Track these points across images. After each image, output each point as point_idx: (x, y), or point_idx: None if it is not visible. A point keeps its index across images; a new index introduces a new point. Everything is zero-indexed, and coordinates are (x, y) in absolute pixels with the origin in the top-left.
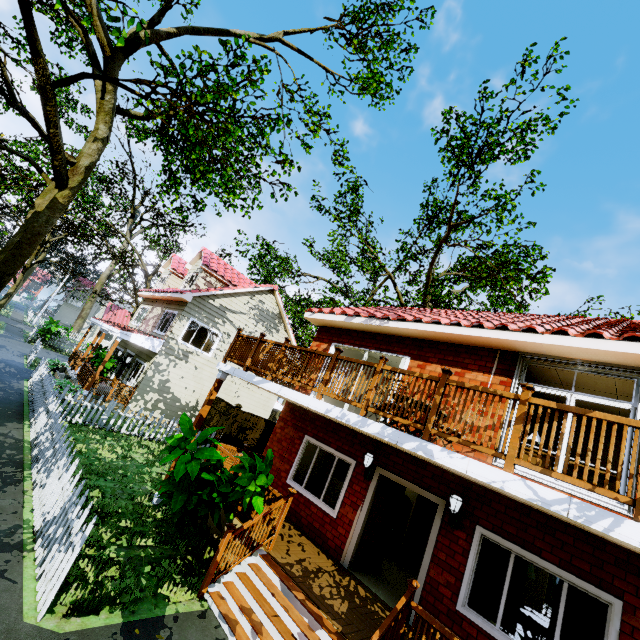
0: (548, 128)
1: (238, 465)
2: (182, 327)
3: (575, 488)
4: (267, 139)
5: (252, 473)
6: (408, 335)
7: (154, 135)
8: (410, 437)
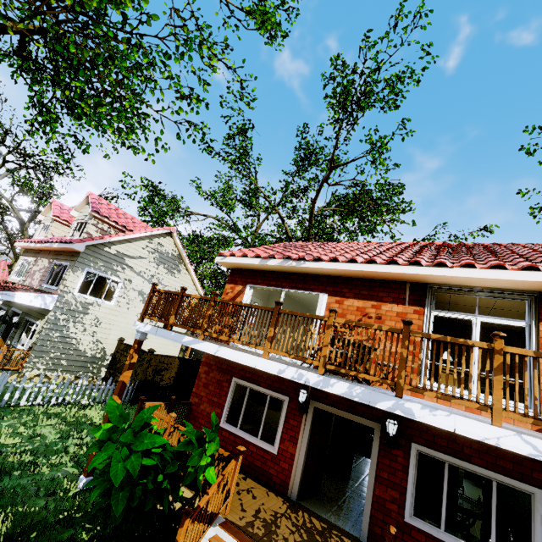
0: (413, 81)
1: (184, 441)
2: (77, 279)
3: (491, 399)
4: (170, 68)
5: (200, 446)
6: (323, 273)
7: (10, 58)
8: (383, 396)
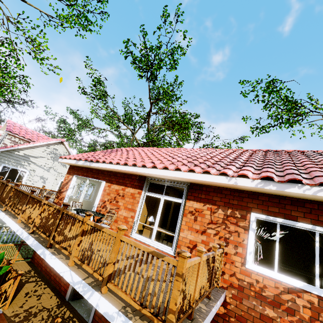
0: (182, 53)
1: None
2: None
3: (158, 244)
4: None
5: None
6: (104, 169)
7: None
8: (41, 246)
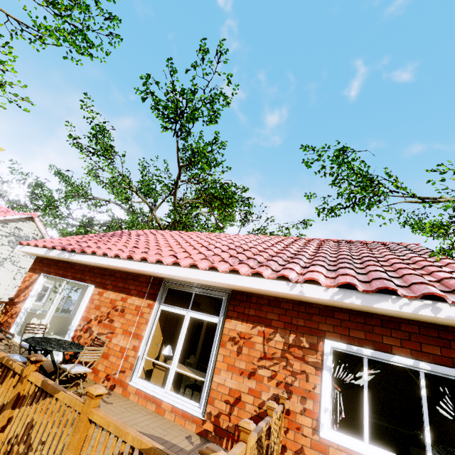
0: (226, 102)
1: None
2: None
3: (176, 398)
4: None
5: None
6: (95, 265)
7: None
8: None
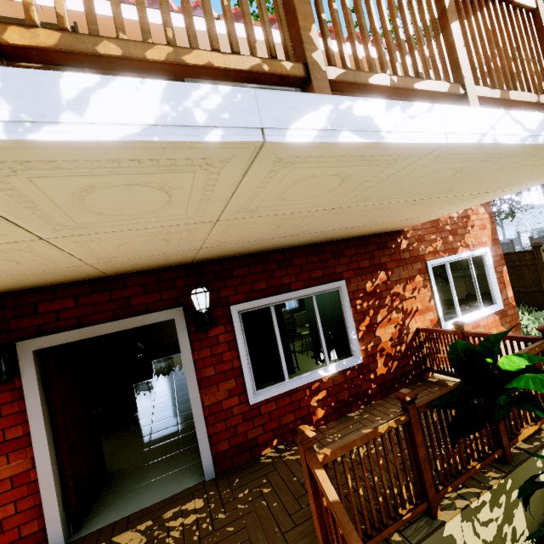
0: None
1: None
2: None
3: None
4: None
5: None
6: None
7: None
8: (298, 98)
